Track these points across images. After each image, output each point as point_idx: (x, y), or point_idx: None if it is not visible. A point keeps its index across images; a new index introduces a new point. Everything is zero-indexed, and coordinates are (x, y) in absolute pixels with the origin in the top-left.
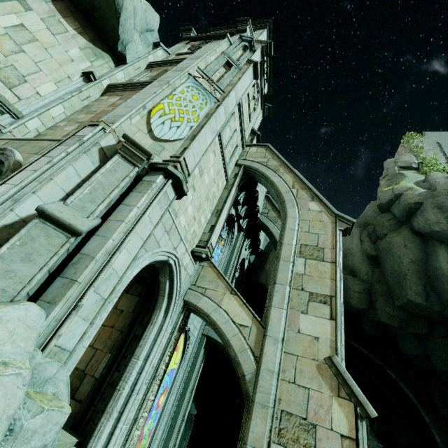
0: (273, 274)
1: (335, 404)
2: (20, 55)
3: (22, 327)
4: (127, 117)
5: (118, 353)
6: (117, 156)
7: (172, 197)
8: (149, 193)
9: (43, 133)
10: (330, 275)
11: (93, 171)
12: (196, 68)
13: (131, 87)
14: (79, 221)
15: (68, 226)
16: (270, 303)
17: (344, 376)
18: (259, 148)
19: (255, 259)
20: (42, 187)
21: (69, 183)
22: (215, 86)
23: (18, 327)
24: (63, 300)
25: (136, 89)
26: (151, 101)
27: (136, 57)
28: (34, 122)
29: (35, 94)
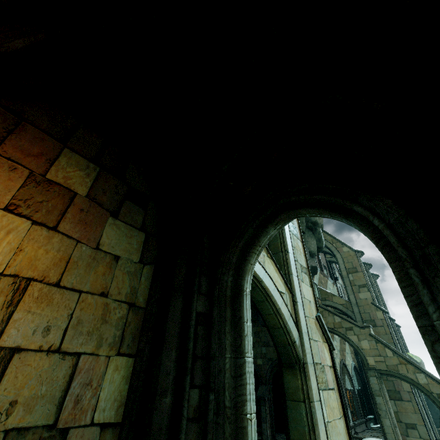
0: (282, 242)
1: (324, 348)
2: None
3: None
4: None
5: (179, 352)
6: None
7: None
8: None
9: None
10: (302, 251)
11: None
12: None
13: None
14: None
15: None
16: (290, 271)
17: (325, 327)
18: None
19: None
20: None
21: None
22: None
23: None
24: None
25: None
26: None
27: None
28: None
29: None
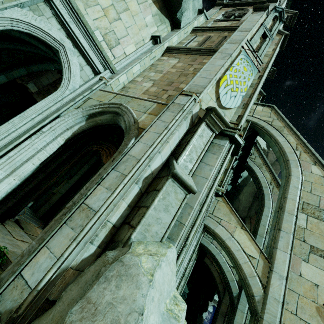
0: (277, 221)
1: None
2: (118, 22)
3: (173, 265)
4: (207, 89)
5: None
6: (204, 124)
7: (228, 157)
8: (221, 156)
9: (127, 85)
10: None
11: (184, 133)
12: (245, 41)
13: (186, 51)
14: (191, 181)
15: (189, 186)
16: (275, 245)
17: None
18: (264, 108)
19: (231, 188)
20: (163, 148)
21: (174, 144)
22: (257, 57)
23: (172, 266)
24: (178, 239)
25: (190, 54)
26: (219, 73)
27: (186, 22)
28: (123, 77)
29: (123, 53)
